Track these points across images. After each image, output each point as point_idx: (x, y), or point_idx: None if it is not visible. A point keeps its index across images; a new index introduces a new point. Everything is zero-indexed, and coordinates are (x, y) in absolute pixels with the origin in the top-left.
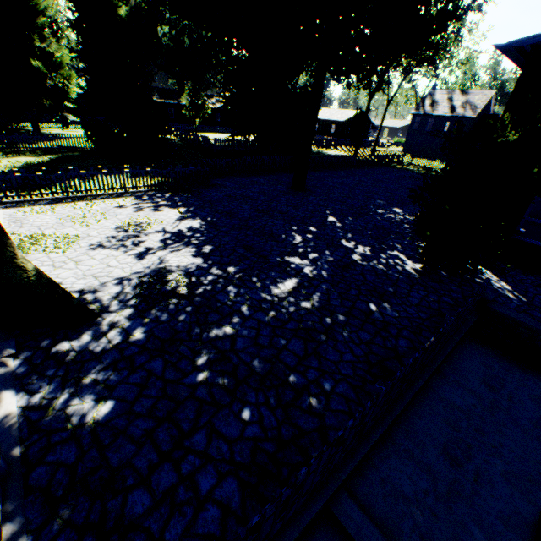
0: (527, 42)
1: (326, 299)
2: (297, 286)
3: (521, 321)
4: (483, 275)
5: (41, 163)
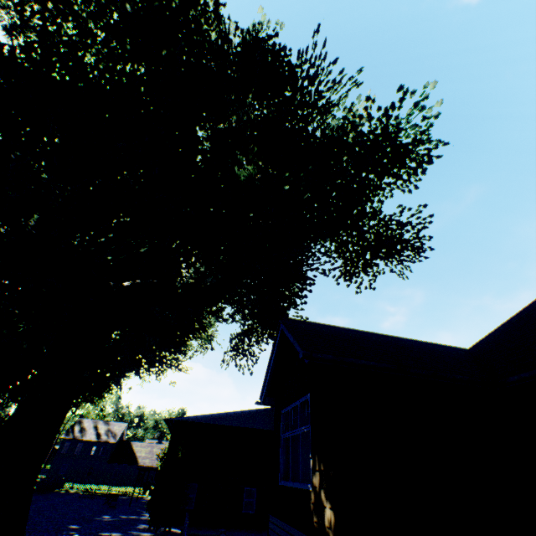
0: (174, 419)
1: None
2: None
3: (199, 534)
4: (177, 530)
5: None
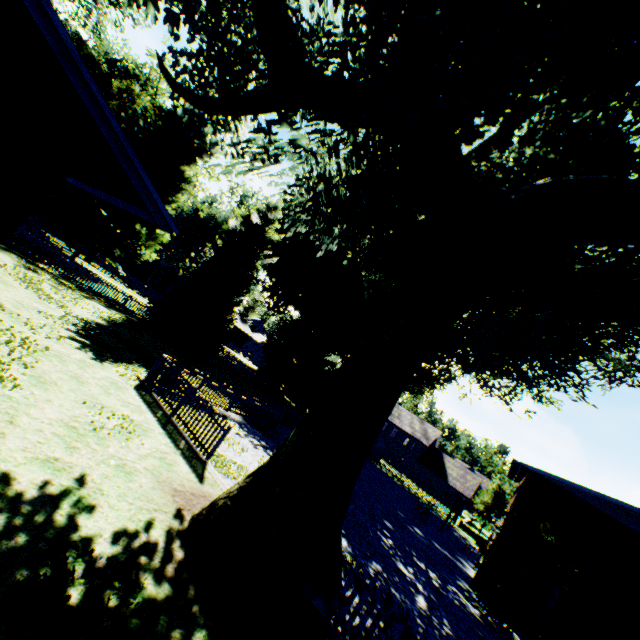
0: (530, 467)
1: (454, 628)
2: (428, 605)
3: None
4: (517, 638)
5: (123, 324)
